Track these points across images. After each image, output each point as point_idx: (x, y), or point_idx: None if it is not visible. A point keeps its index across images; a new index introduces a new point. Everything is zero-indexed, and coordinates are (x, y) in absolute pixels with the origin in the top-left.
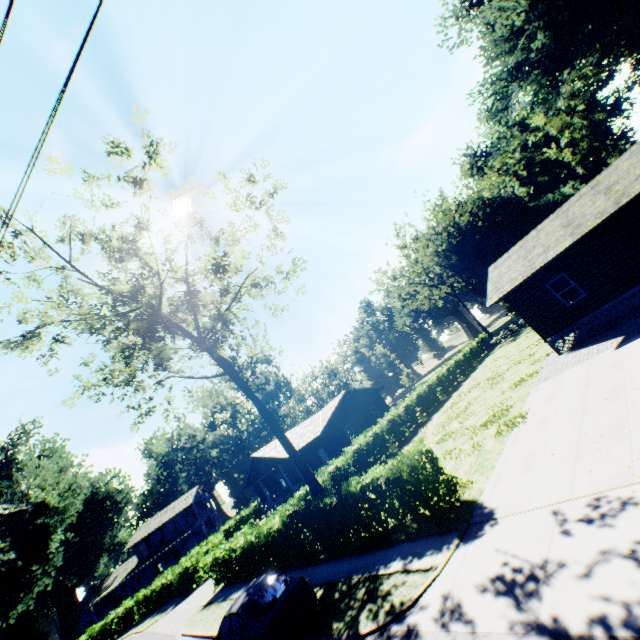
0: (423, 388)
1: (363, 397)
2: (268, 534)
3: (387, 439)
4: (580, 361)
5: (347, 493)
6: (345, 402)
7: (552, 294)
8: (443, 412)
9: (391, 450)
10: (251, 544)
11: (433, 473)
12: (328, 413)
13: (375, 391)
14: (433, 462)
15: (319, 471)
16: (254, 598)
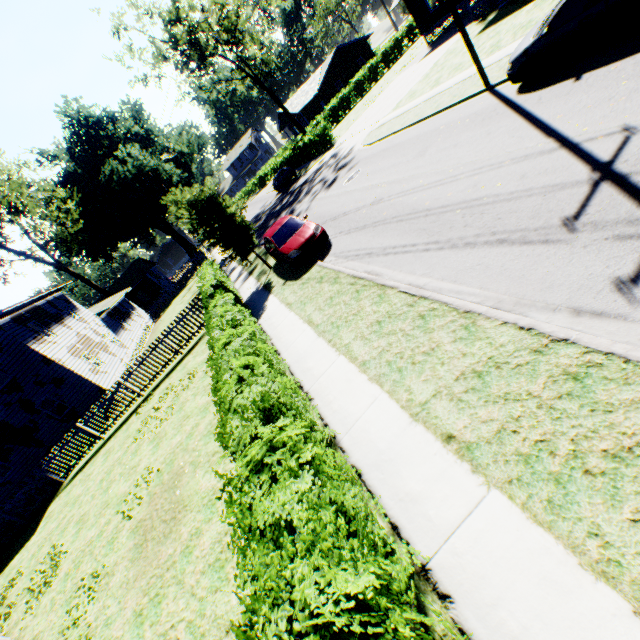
0: (389, 45)
1: (352, 51)
2: (287, 157)
3: (352, 98)
4: (413, 64)
5: (305, 142)
6: (336, 60)
7: (425, 3)
8: (386, 75)
9: (355, 104)
10: (283, 162)
11: (324, 135)
12: (324, 73)
13: (364, 41)
14: (326, 130)
15: (310, 125)
16: (279, 174)
